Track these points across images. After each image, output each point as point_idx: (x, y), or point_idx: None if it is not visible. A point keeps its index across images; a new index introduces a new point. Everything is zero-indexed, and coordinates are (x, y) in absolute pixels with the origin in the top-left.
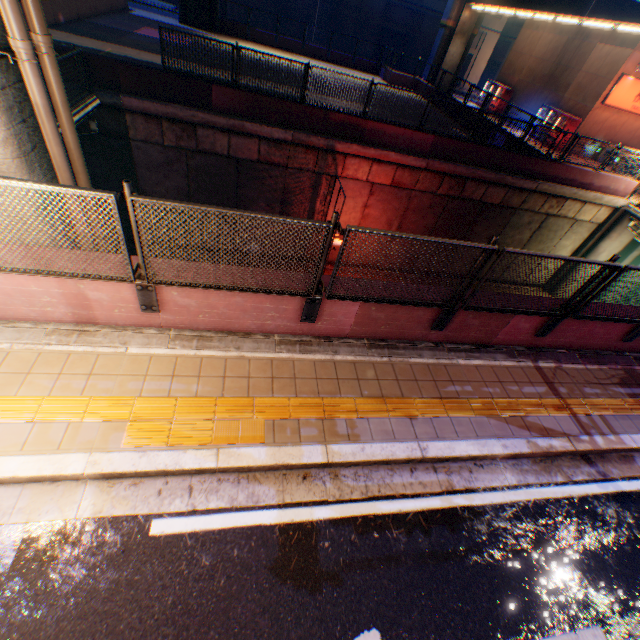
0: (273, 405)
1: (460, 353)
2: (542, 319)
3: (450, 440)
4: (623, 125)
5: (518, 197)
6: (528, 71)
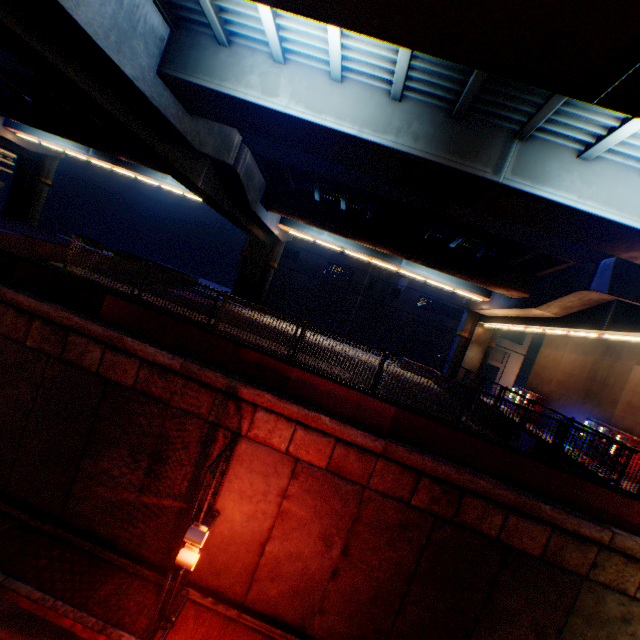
0: None
1: None
2: None
3: None
4: None
5: (578, 549)
6: (558, 381)
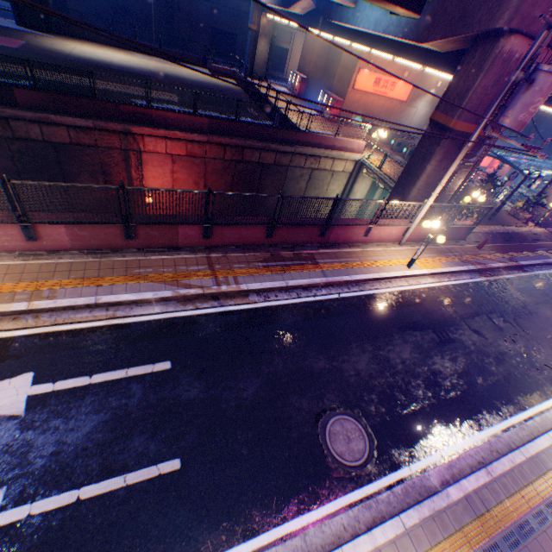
0: (1, 287)
1: (156, 253)
2: (201, 228)
3: (120, 294)
4: (373, 103)
5: (286, 158)
6: (314, 64)
